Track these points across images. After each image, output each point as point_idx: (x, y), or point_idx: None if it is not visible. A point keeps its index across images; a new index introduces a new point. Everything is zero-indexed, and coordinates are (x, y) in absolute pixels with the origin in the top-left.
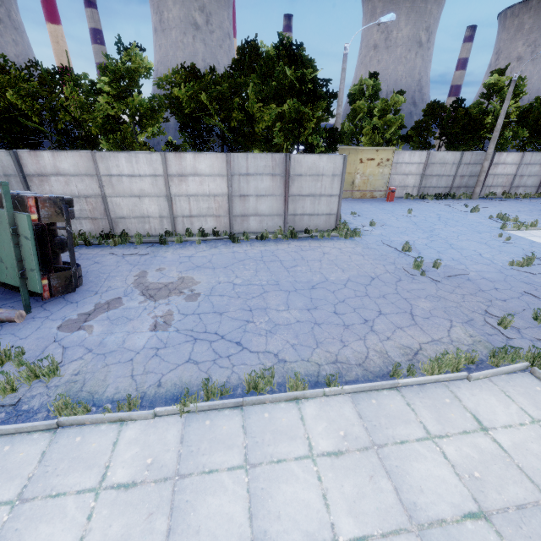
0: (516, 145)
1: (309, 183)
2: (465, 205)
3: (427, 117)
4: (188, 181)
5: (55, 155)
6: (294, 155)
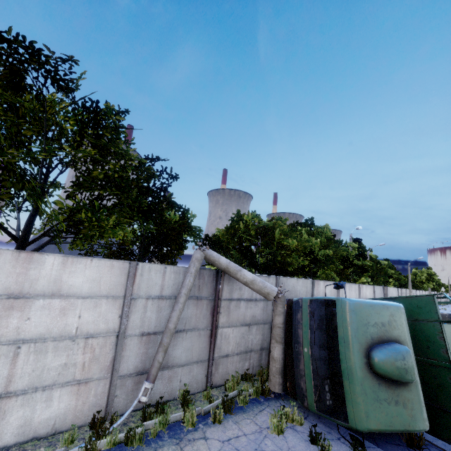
0: None
1: None
2: None
3: None
4: None
5: (324, 283)
6: (387, 288)
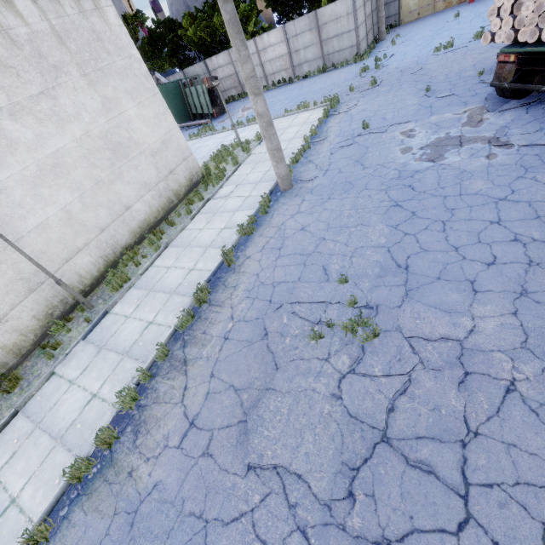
0: None
1: (333, 27)
2: None
3: None
4: (268, 52)
5: (216, 57)
6: (319, 10)
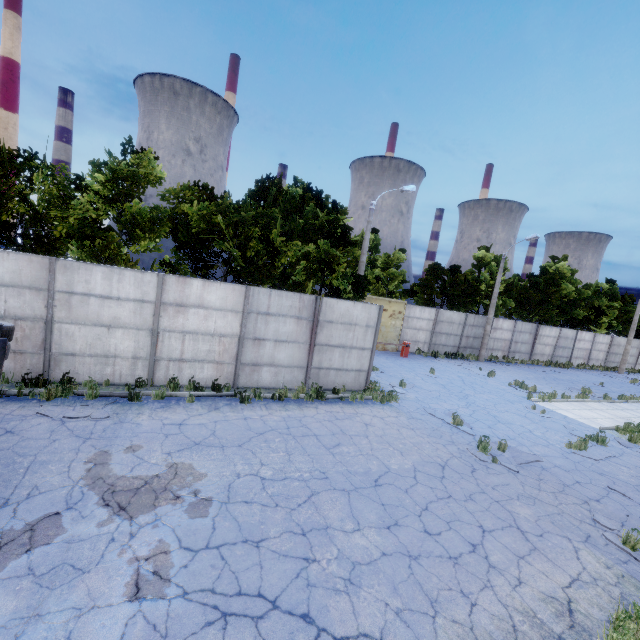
0: (503, 313)
1: (340, 332)
2: (479, 368)
3: (430, 277)
4: (188, 313)
5: None
6: (326, 299)
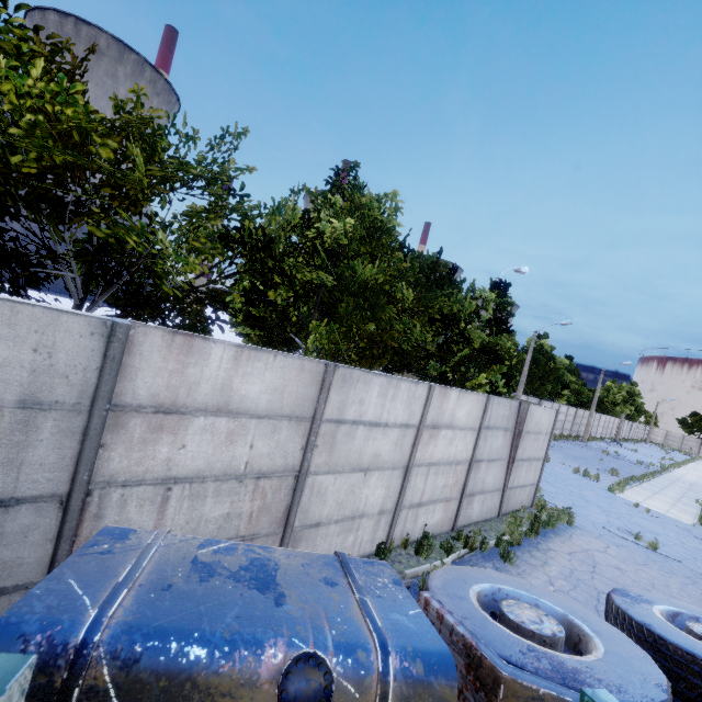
0: None
1: (531, 443)
2: None
3: None
4: (438, 437)
5: (242, 355)
6: (531, 406)
